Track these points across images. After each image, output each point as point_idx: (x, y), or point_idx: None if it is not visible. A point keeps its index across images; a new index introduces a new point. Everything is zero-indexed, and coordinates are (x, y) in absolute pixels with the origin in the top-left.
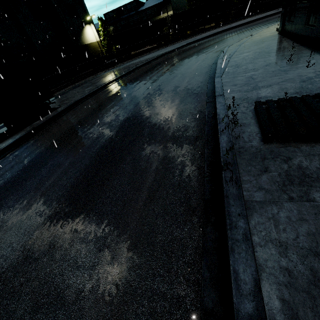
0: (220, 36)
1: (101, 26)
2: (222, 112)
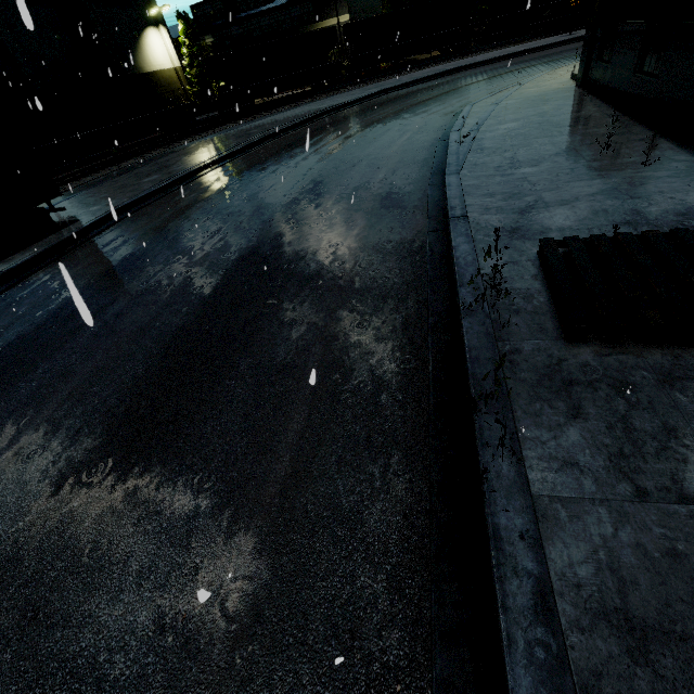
0: (453, 81)
1: (185, 33)
2: (465, 258)
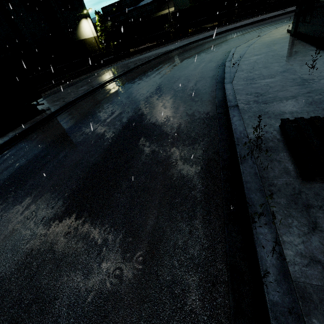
0: (225, 36)
1: (99, 20)
2: (239, 129)
